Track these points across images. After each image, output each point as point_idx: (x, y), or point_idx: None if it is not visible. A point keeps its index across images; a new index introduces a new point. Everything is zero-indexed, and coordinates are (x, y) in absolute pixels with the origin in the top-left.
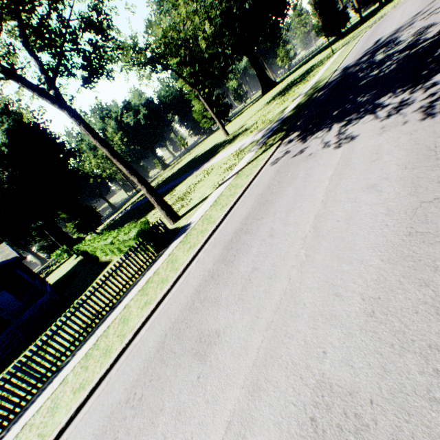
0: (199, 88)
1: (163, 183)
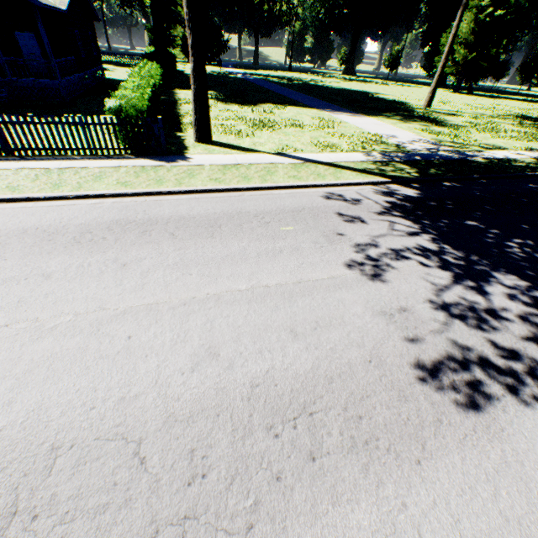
0: None
1: (307, 87)
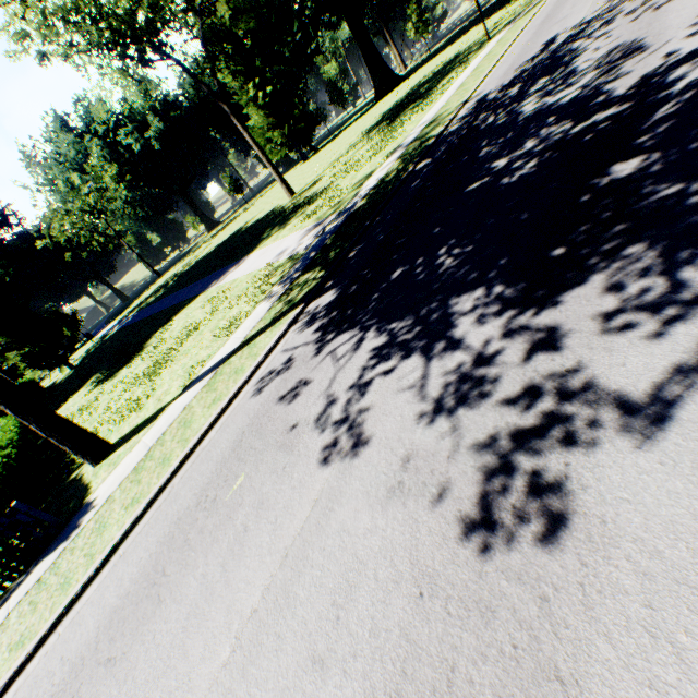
0: (255, 83)
1: (184, 278)
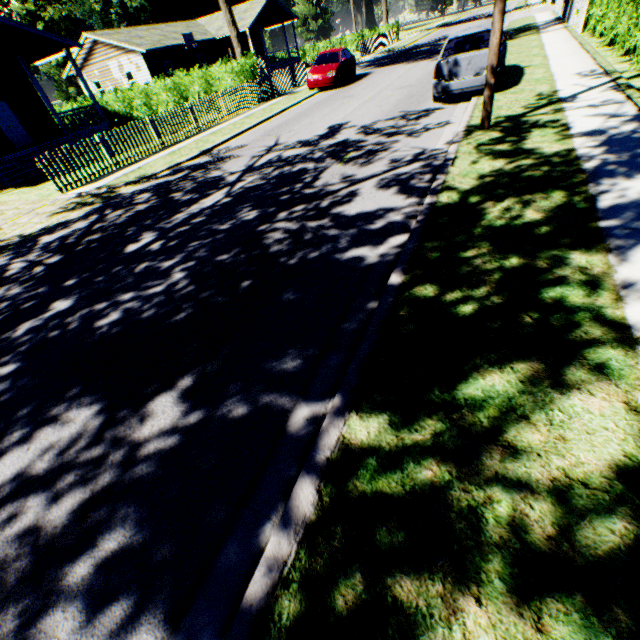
0: None
1: None
